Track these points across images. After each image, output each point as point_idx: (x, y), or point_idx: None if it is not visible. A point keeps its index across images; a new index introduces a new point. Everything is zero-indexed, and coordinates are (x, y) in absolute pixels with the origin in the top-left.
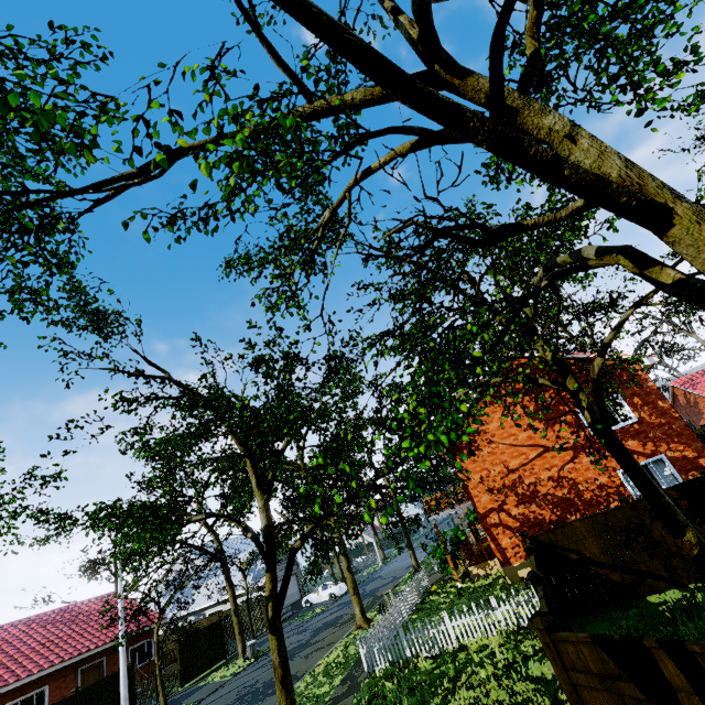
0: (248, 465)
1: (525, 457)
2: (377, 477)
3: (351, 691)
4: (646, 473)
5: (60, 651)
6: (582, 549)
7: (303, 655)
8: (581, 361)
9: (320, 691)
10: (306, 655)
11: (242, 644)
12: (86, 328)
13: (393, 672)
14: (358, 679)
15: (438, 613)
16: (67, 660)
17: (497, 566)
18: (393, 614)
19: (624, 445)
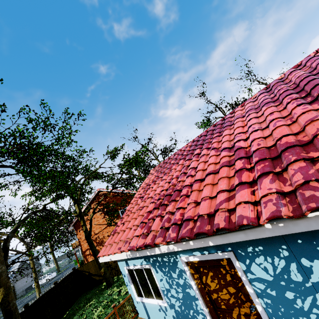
0: None
1: (101, 229)
2: (15, 259)
3: None
4: (96, 251)
5: None
6: (90, 270)
7: None
8: (123, 193)
9: None
10: None
11: None
12: None
13: None
14: None
15: None
16: None
17: None
18: None
19: (92, 243)
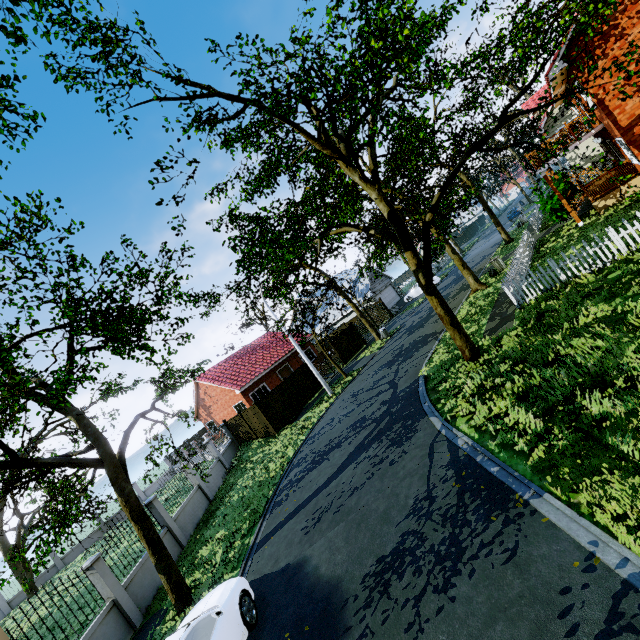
0: (342, 167)
1: None
2: (509, 104)
3: (505, 321)
4: None
5: (259, 366)
6: None
7: (432, 322)
8: None
9: (470, 331)
10: (435, 321)
11: (375, 333)
12: (98, 71)
13: (550, 295)
14: (506, 313)
15: (569, 249)
16: (267, 369)
17: (632, 189)
18: (518, 265)
19: None
